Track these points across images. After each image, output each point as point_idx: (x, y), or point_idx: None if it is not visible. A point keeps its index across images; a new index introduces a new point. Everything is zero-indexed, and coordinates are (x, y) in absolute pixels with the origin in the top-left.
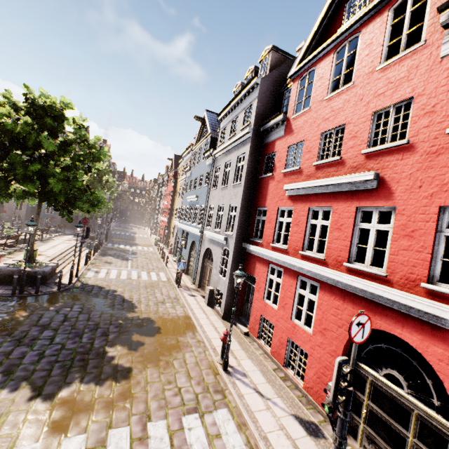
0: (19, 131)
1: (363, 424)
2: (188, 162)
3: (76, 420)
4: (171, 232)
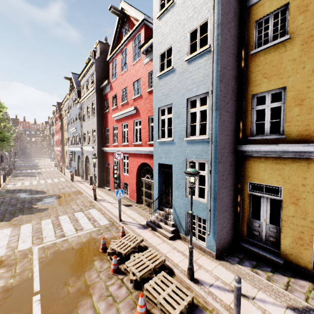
0: None
1: (144, 197)
2: (67, 107)
3: (25, 222)
4: (65, 156)
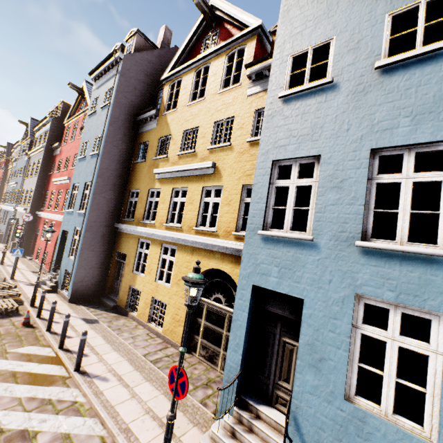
0: None
1: None
2: (18, 154)
3: None
4: None
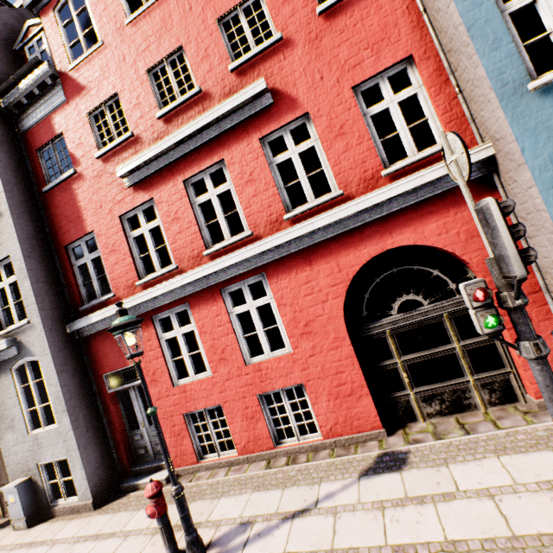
0: None
1: (412, 391)
2: None
3: None
4: None
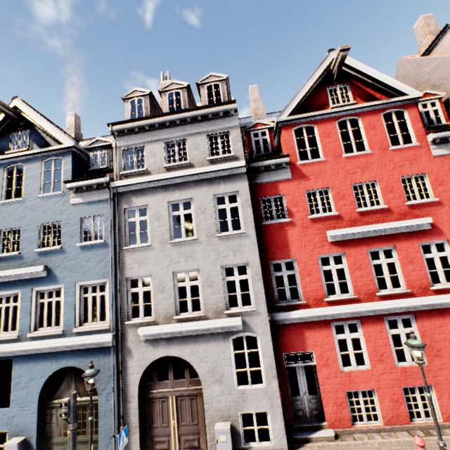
0: None
1: None
2: None
3: None
4: None
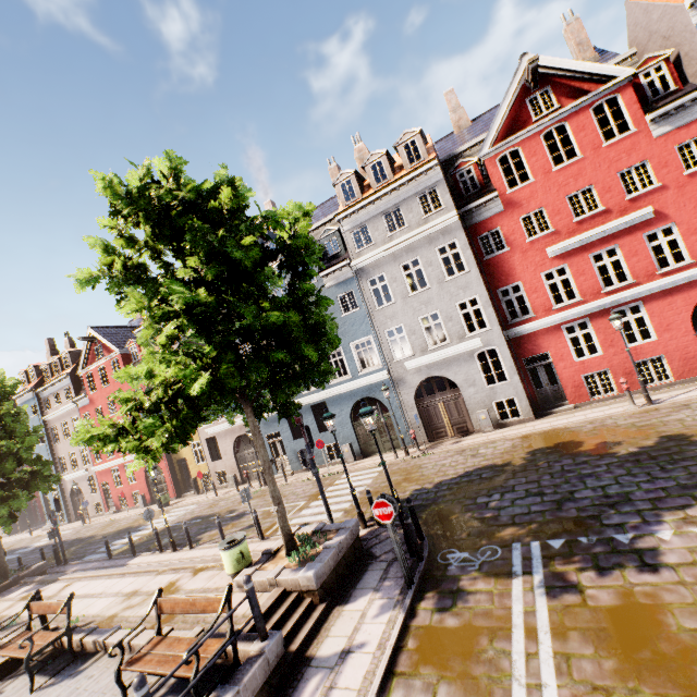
0: (303, 234)
1: None
2: None
3: None
4: (190, 461)
